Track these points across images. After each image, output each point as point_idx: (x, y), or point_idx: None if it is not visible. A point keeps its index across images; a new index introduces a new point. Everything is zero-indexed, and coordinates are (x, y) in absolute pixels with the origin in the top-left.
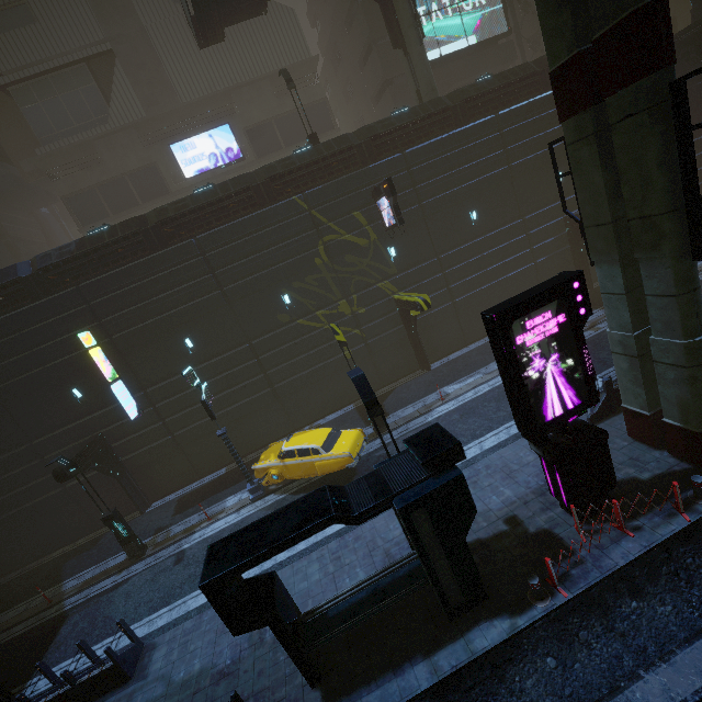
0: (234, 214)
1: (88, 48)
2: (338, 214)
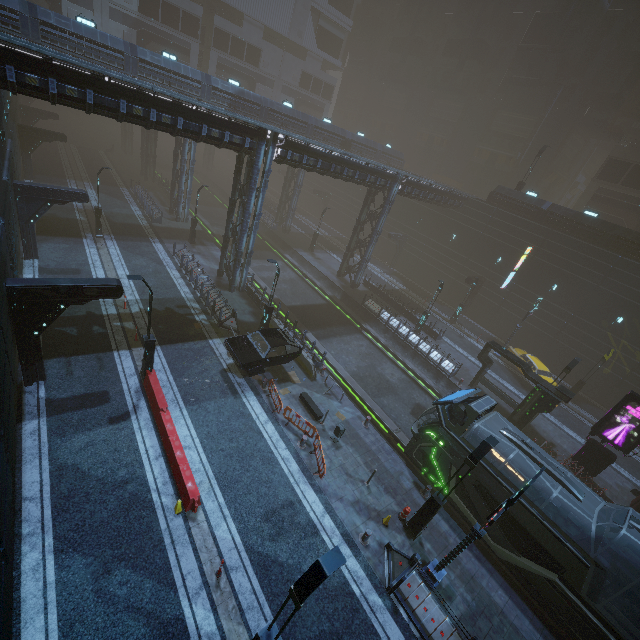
0: None
1: None
2: None
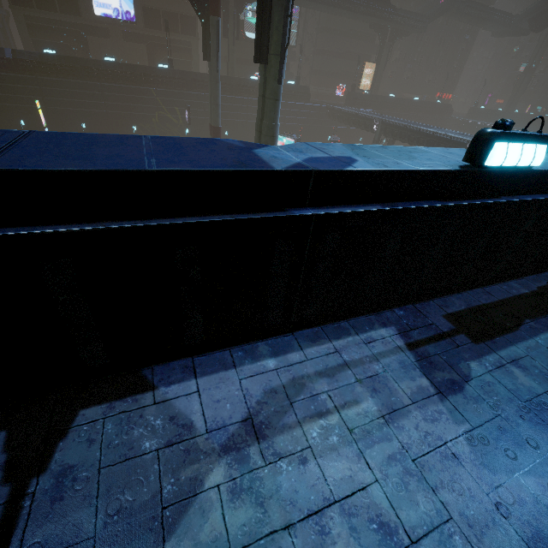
0: (122, 80)
1: None
2: (168, 105)
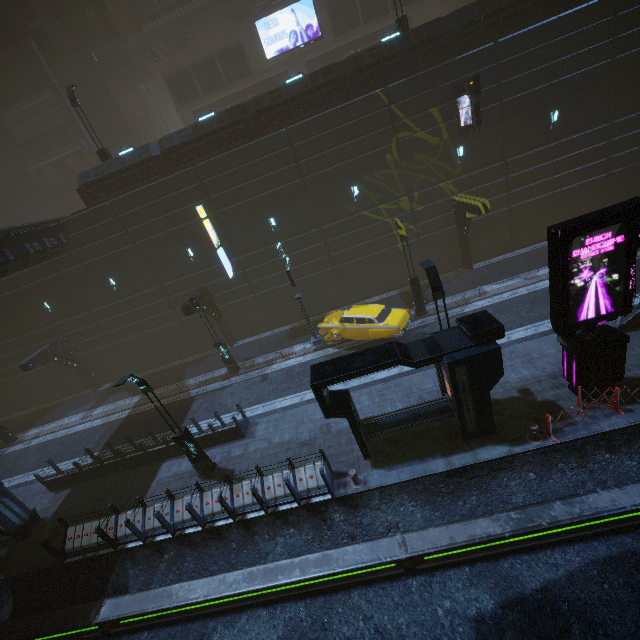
0: (320, 106)
1: None
2: (415, 110)
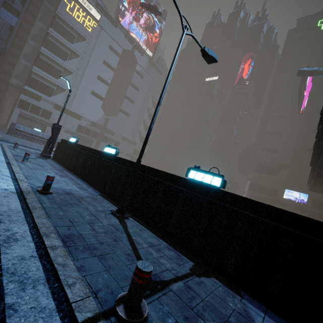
0: None
1: (283, 162)
2: None
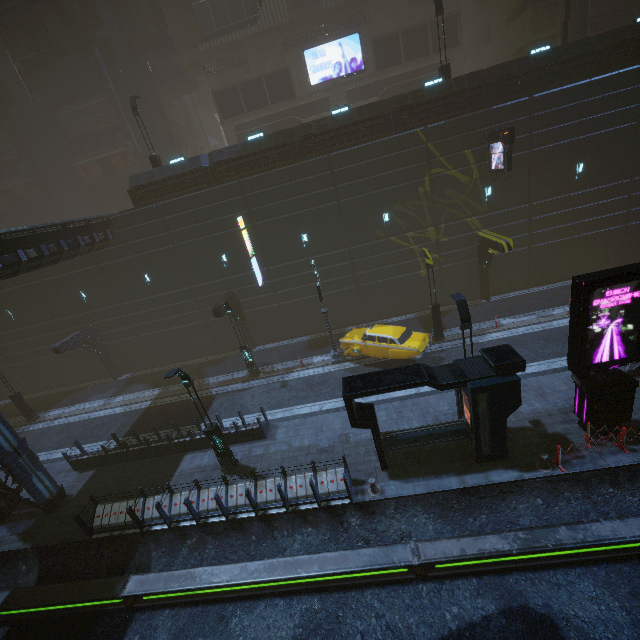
0: (362, 137)
1: None
2: (450, 150)
